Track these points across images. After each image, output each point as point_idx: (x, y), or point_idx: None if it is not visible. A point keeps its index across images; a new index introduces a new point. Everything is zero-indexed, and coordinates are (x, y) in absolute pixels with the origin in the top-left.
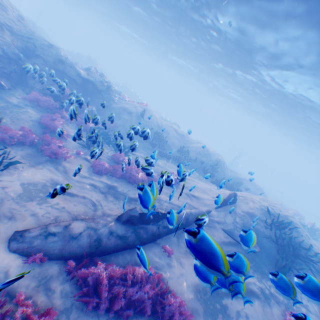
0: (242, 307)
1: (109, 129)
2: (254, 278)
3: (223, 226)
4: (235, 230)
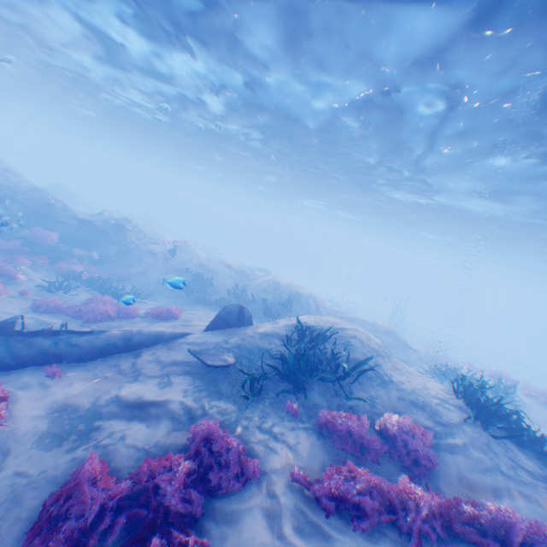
0: (126, 428)
1: (117, 277)
2: (190, 397)
3: (194, 345)
4: (212, 349)
